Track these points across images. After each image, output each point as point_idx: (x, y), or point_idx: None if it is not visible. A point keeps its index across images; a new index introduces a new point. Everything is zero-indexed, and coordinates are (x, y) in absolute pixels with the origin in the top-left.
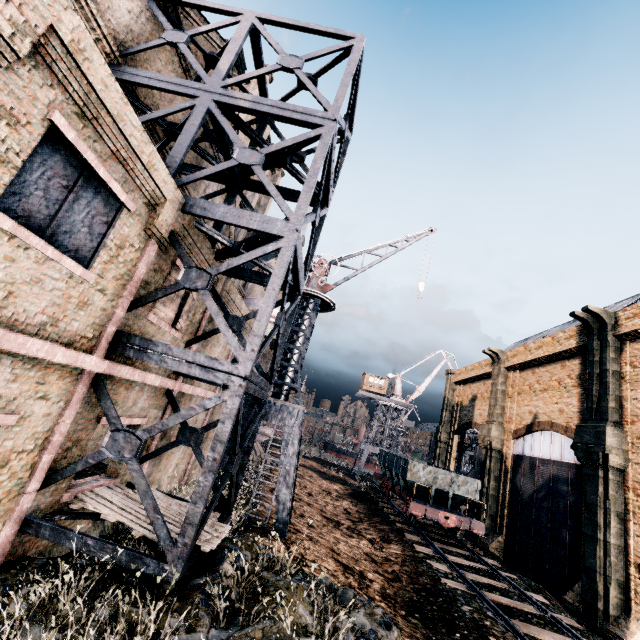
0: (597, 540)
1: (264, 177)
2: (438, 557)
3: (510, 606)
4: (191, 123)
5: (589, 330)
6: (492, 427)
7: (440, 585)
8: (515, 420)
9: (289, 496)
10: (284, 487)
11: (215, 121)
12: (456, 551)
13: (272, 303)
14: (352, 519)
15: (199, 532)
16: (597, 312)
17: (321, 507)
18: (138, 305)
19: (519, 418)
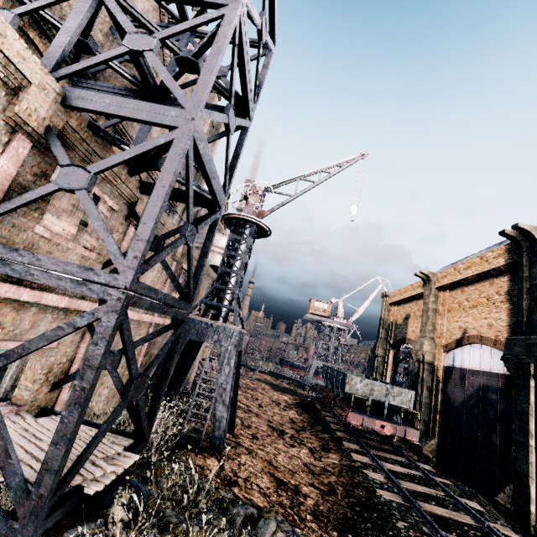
0: (529, 447)
1: (157, 63)
2: (374, 465)
3: (446, 517)
4: (77, 10)
5: (518, 247)
6: (424, 342)
7: (375, 498)
8: (445, 335)
9: (225, 413)
10: (220, 405)
11: (115, 18)
12: (392, 458)
13: (160, 202)
14: (296, 428)
15: (70, 476)
16: (527, 229)
17: (268, 417)
18: (4, 210)
19: (449, 333)
